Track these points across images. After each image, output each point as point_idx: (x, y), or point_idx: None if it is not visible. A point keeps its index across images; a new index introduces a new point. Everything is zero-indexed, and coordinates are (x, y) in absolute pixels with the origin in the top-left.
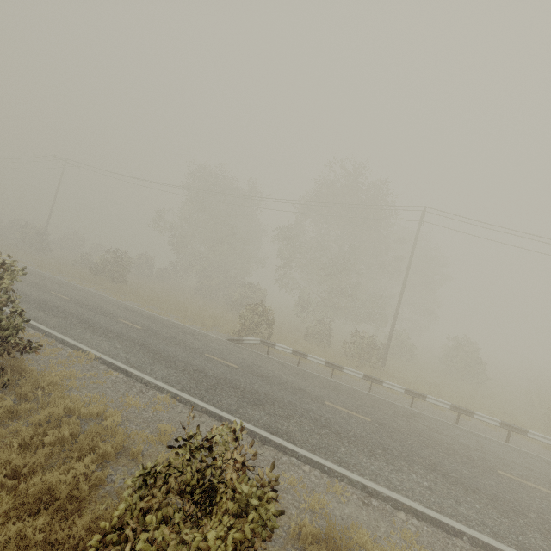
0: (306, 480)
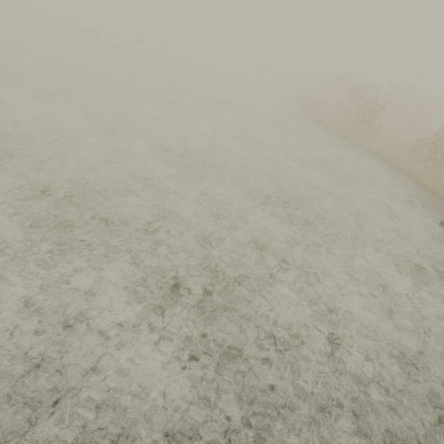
0: None
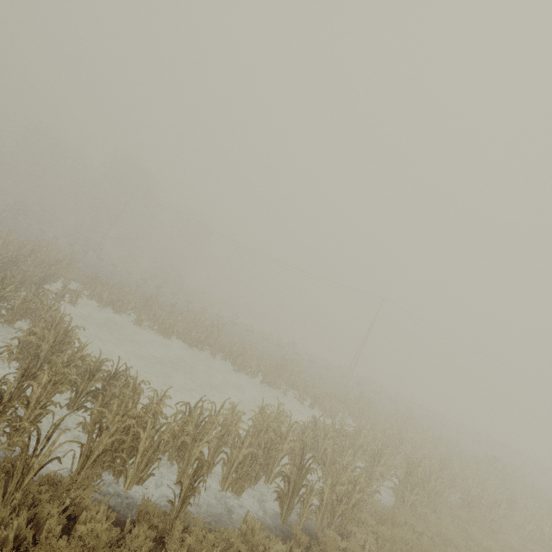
0: None
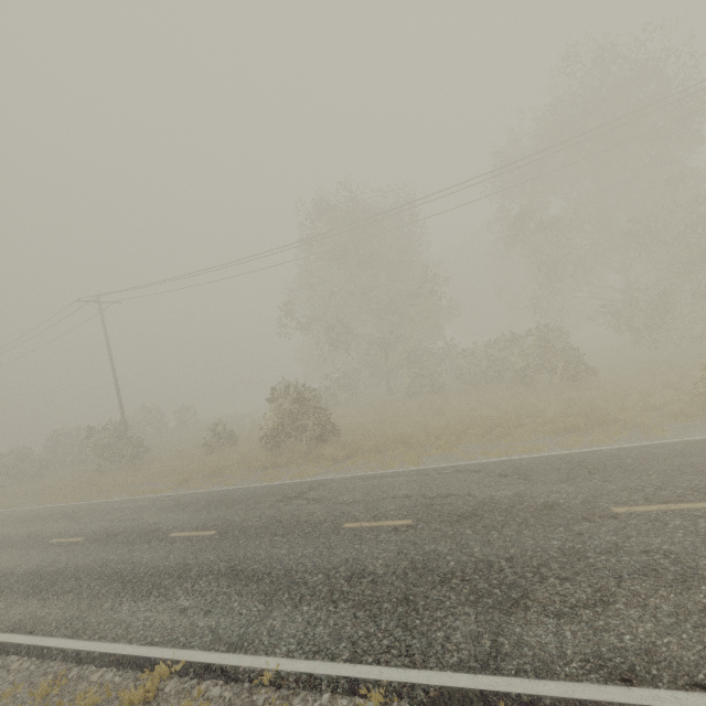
0: None
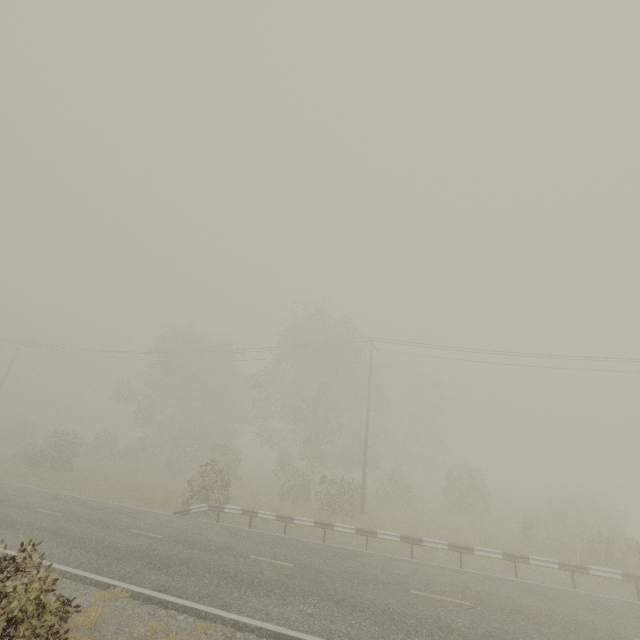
0: (173, 627)
